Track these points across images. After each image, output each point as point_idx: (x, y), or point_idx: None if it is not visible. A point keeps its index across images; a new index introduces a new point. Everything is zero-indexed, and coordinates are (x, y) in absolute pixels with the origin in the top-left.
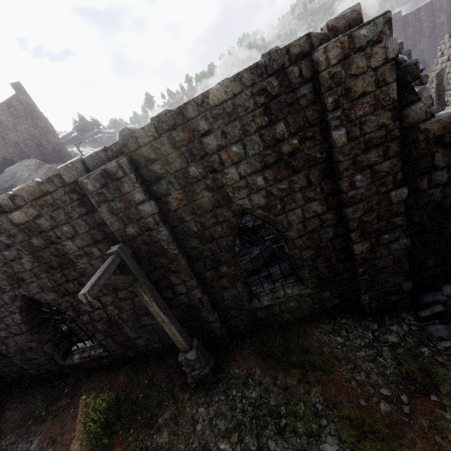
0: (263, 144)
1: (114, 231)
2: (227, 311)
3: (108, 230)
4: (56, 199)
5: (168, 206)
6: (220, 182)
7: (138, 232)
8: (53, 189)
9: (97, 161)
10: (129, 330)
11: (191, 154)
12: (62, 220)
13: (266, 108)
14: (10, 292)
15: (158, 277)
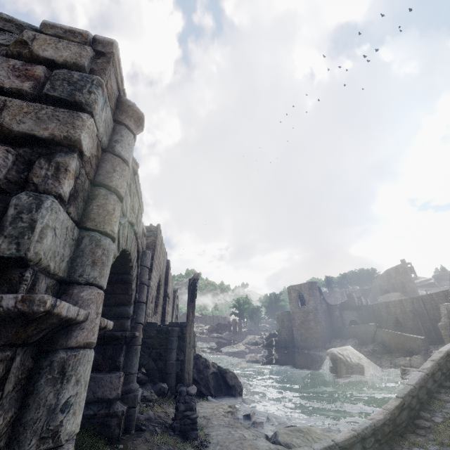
0: (445, 301)
1: (416, 308)
2: (439, 336)
3: (416, 309)
4: (408, 301)
5: (427, 307)
6: (437, 306)
7: (420, 310)
8: (408, 299)
9: (416, 297)
10: (414, 333)
11: (432, 300)
12: (408, 305)
13: (445, 296)
14: (393, 316)
15: (423, 320)
